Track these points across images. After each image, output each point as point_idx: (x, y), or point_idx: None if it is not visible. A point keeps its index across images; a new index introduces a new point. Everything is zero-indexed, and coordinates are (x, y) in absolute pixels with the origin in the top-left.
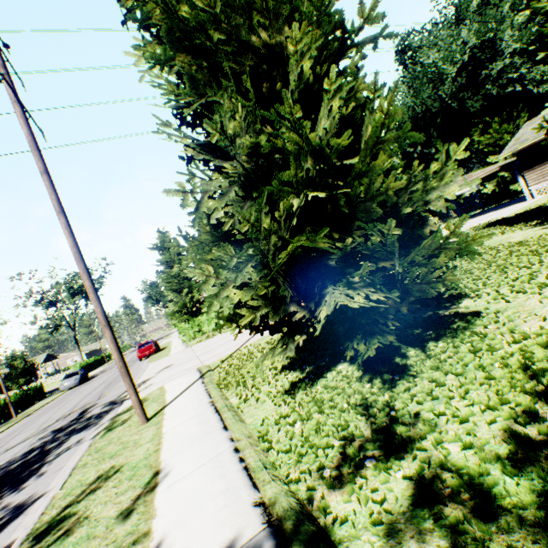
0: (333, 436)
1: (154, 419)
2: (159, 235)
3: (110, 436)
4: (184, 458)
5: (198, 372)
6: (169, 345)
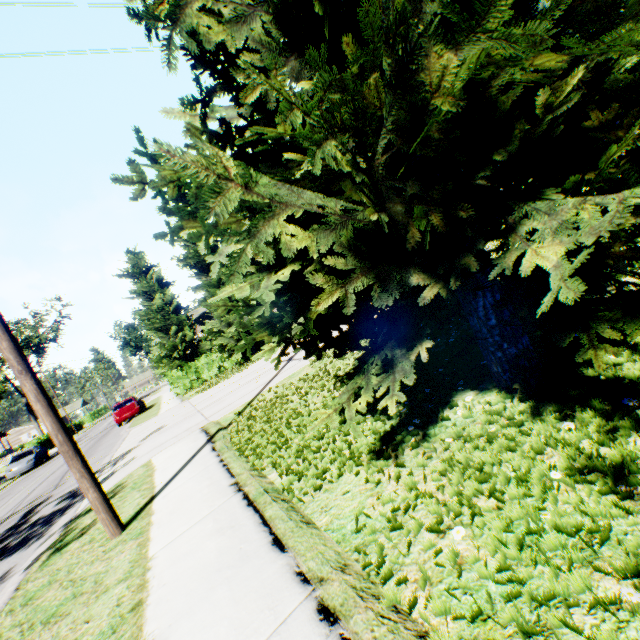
0: (594, 566)
1: (134, 524)
2: (130, 257)
3: (56, 565)
4: (197, 636)
5: (203, 433)
6: (159, 401)
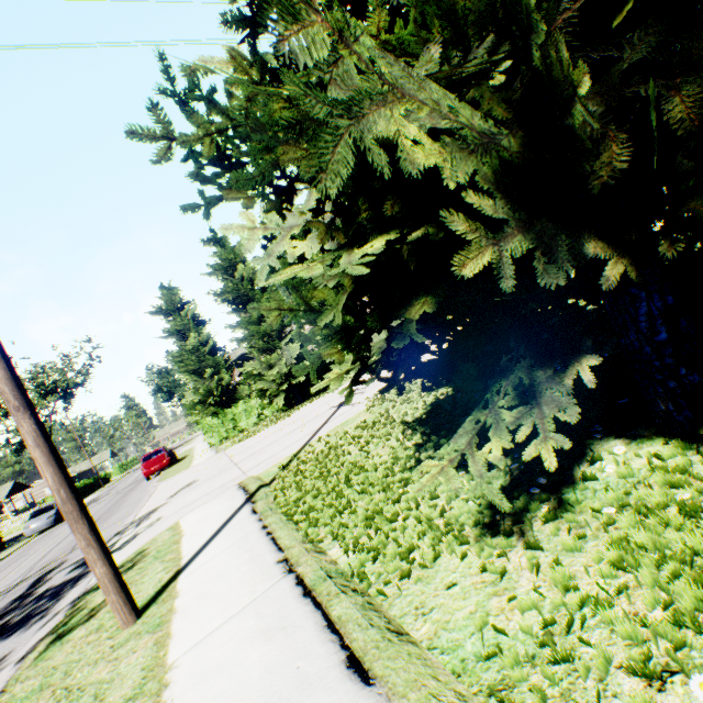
0: None
1: (152, 610)
2: (164, 293)
3: (52, 660)
4: None
5: (240, 490)
6: (191, 453)
